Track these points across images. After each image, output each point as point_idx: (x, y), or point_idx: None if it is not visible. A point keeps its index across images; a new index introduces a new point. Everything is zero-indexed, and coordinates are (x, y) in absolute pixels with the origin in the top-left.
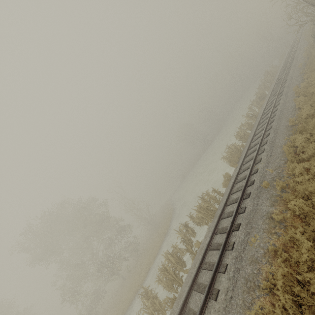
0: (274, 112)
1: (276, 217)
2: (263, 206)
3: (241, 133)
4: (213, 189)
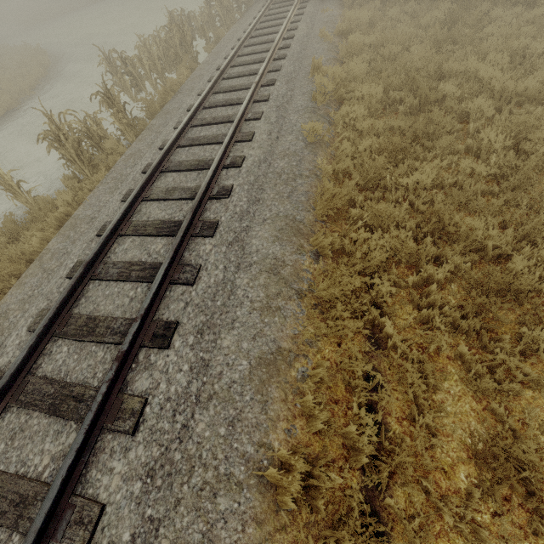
0: None
1: (347, 2)
2: (330, 1)
3: None
4: None
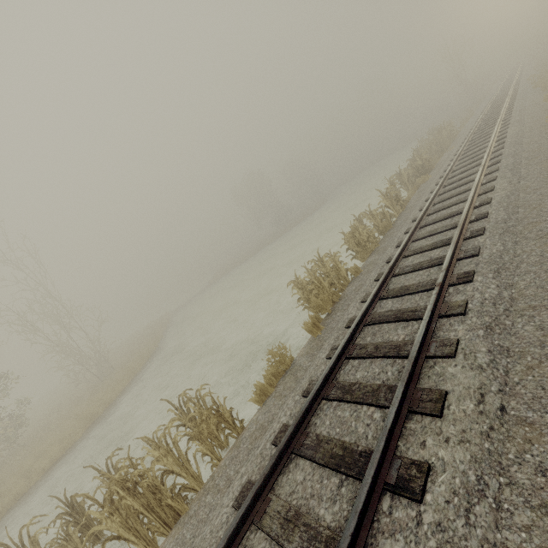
0: (478, 208)
1: None
2: None
3: (362, 233)
4: (214, 403)
